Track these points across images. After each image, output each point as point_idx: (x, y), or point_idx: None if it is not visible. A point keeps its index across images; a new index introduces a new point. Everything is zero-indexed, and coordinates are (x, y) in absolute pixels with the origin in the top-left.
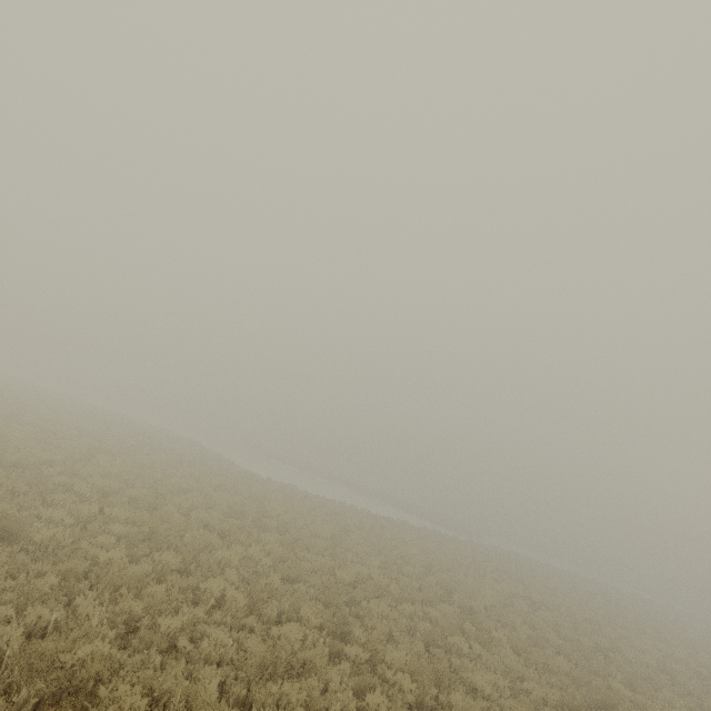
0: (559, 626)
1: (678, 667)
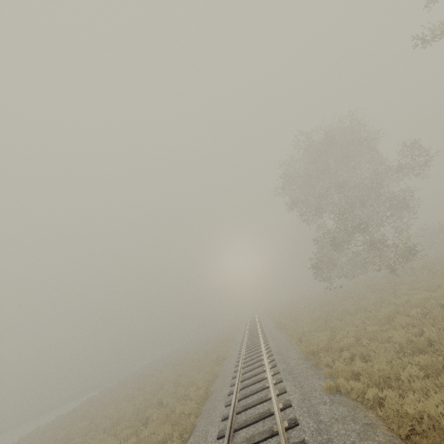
0: (192, 360)
1: (219, 343)
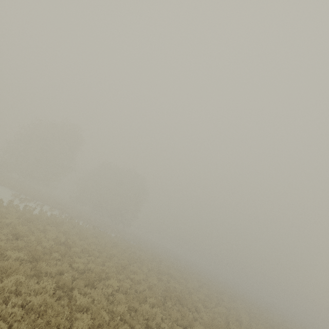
0: None
1: None
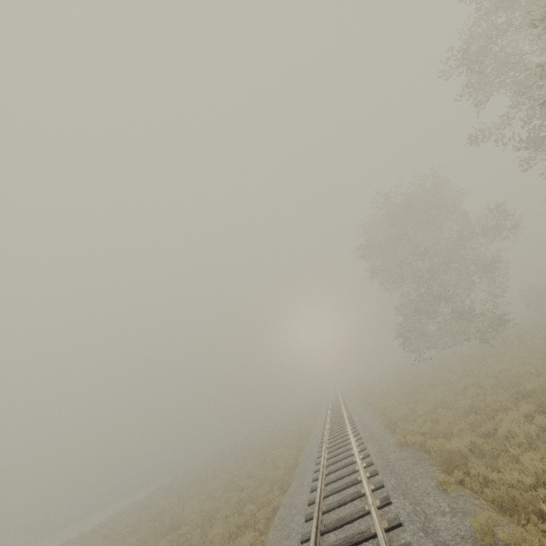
0: (273, 441)
1: (299, 424)
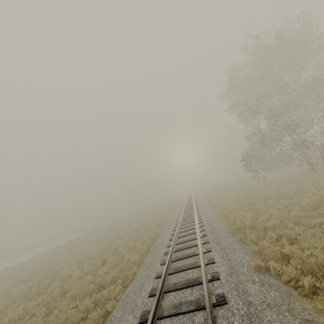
0: (144, 220)
1: (164, 211)
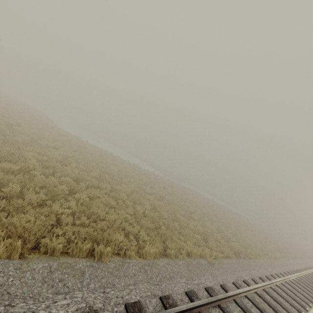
0: (157, 206)
1: (217, 235)
